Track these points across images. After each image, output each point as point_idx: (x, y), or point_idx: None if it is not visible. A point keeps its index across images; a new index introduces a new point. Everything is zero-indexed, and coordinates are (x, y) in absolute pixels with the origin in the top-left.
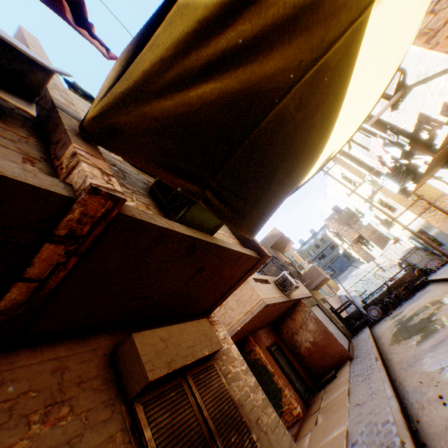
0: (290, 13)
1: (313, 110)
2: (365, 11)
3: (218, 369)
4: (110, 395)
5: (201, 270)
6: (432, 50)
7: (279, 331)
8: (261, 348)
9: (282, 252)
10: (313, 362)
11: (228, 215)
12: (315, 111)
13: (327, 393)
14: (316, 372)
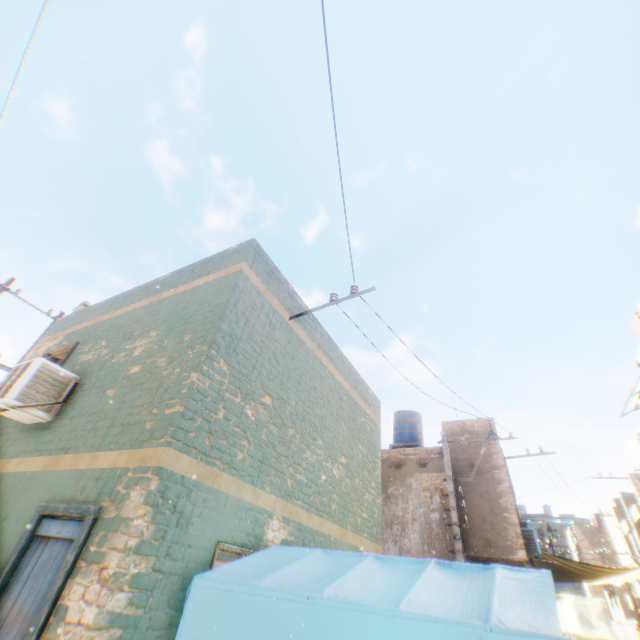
0: (584, 569)
1: (580, 578)
2: (603, 577)
3: None
4: None
5: None
6: None
7: None
8: None
9: None
10: None
11: None
12: (581, 579)
13: None
14: None
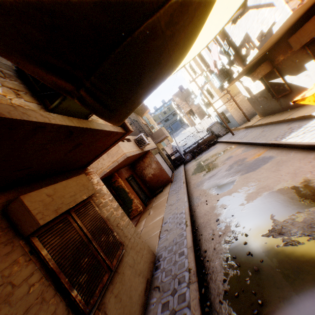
0: None
1: (179, 30)
2: None
3: (93, 204)
4: (8, 237)
5: (78, 145)
6: None
7: (134, 168)
8: (122, 180)
9: (141, 116)
10: (152, 184)
11: (101, 112)
12: (181, 31)
13: (157, 200)
14: (153, 189)
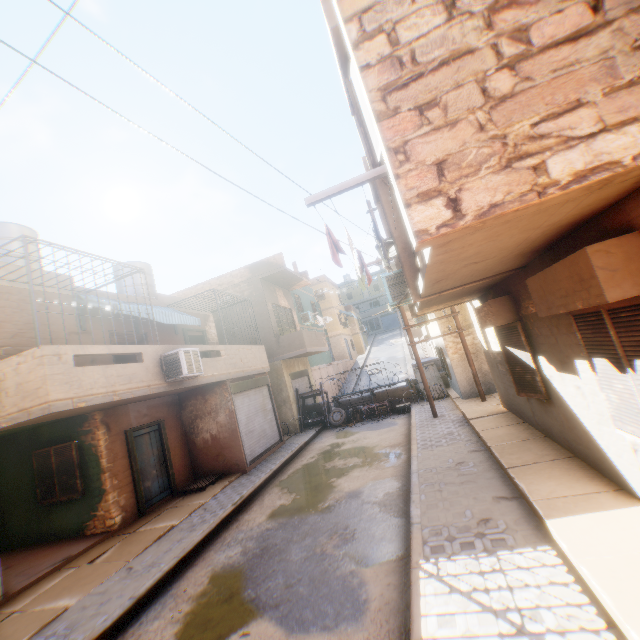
0: None
1: None
2: None
3: None
4: None
5: None
6: (379, 123)
7: (183, 406)
8: (110, 433)
9: (287, 289)
10: (203, 458)
11: None
12: None
13: (167, 512)
14: (201, 470)
